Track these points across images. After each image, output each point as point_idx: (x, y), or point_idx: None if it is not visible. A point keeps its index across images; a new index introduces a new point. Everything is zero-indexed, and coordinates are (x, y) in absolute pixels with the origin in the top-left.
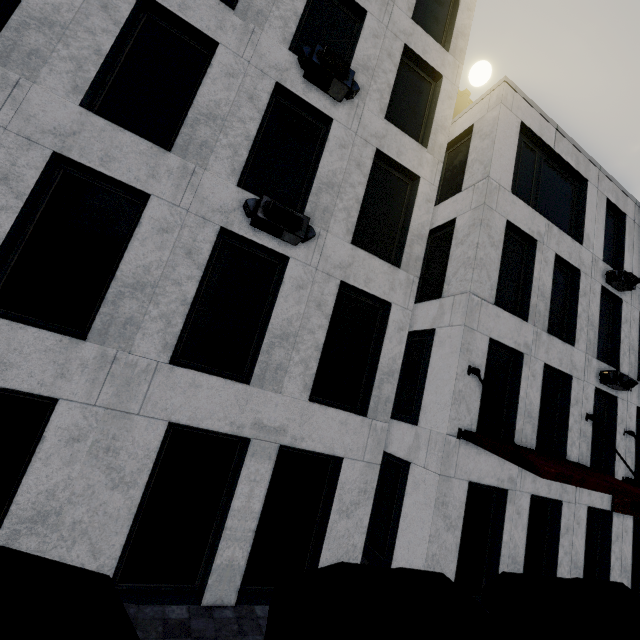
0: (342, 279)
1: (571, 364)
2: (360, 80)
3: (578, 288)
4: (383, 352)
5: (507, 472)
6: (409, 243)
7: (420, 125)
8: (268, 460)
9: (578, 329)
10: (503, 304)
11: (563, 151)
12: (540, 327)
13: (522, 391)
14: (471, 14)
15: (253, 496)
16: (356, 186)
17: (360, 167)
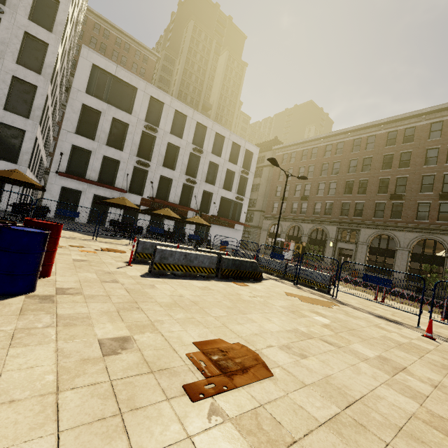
0: (1, 121)
1: (120, 157)
2: (1, 48)
3: (128, 131)
4: (23, 146)
5: (82, 186)
6: (33, 110)
7: (41, 64)
8: None
9: (126, 145)
10: (86, 134)
11: (121, 76)
12: (102, 143)
13: (90, 163)
14: (66, 13)
15: None
16: (4, 89)
17: (5, 82)
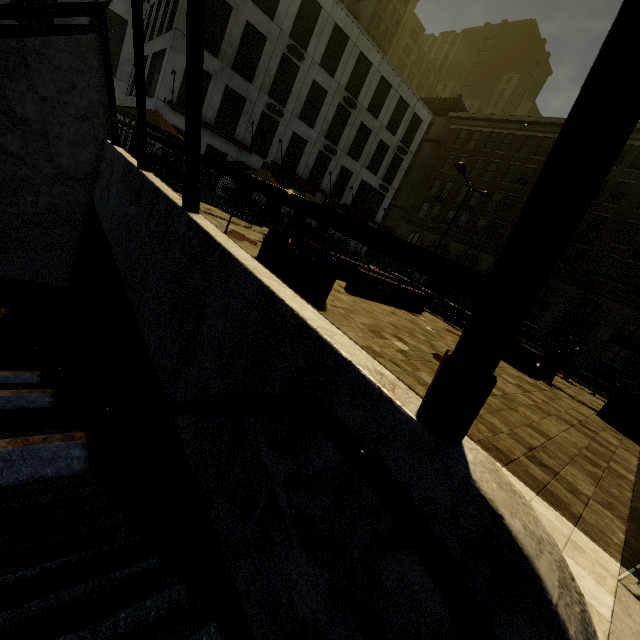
0: None
1: (247, 93)
2: None
3: (263, 50)
4: (124, 48)
5: None
6: None
7: None
8: None
9: (257, 75)
10: (206, 44)
11: None
12: (227, 64)
13: (208, 95)
14: None
15: None
16: None
17: None
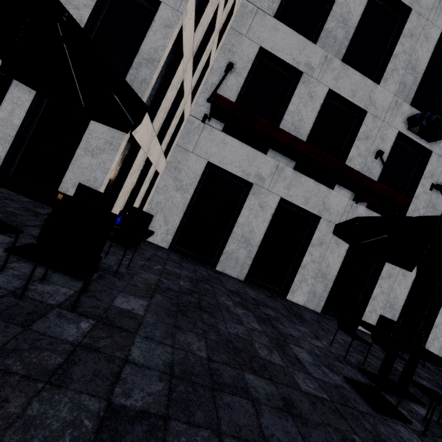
0: None
1: (369, 100)
2: None
3: (403, 28)
4: (145, 41)
5: (255, 169)
6: None
7: None
8: (29, 93)
9: (390, 68)
10: (295, 29)
11: None
12: (332, 53)
13: (292, 106)
14: None
15: (14, 114)
16: None
17: None
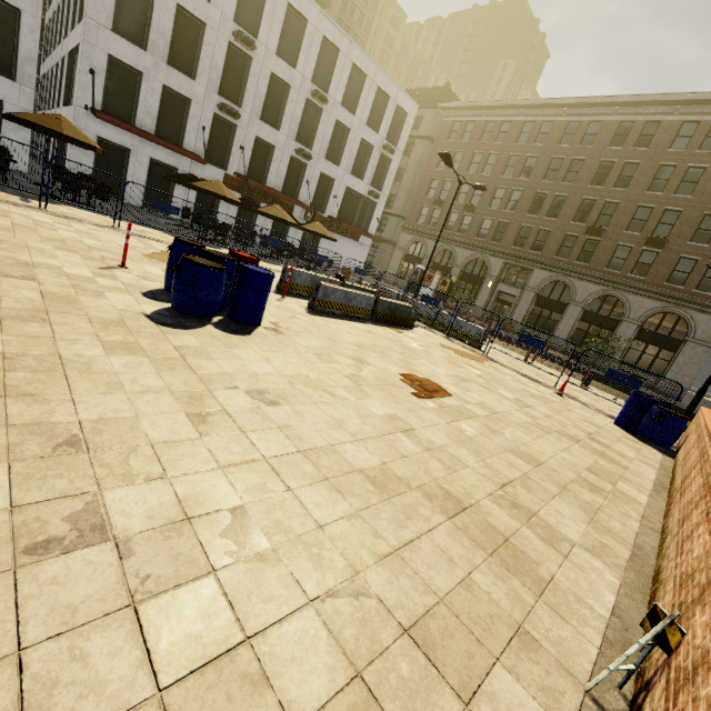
0: None
1: (191, 92)
2: None
3: (204, 38)
4: (21, 44)
5: (130, 140)
6: None
7: None
8: None
9: (200, 69)
10: (130, 35)
11: None
12: (160, 59)
13: (142, 97)
14: None
15: None
16: None
17: None
